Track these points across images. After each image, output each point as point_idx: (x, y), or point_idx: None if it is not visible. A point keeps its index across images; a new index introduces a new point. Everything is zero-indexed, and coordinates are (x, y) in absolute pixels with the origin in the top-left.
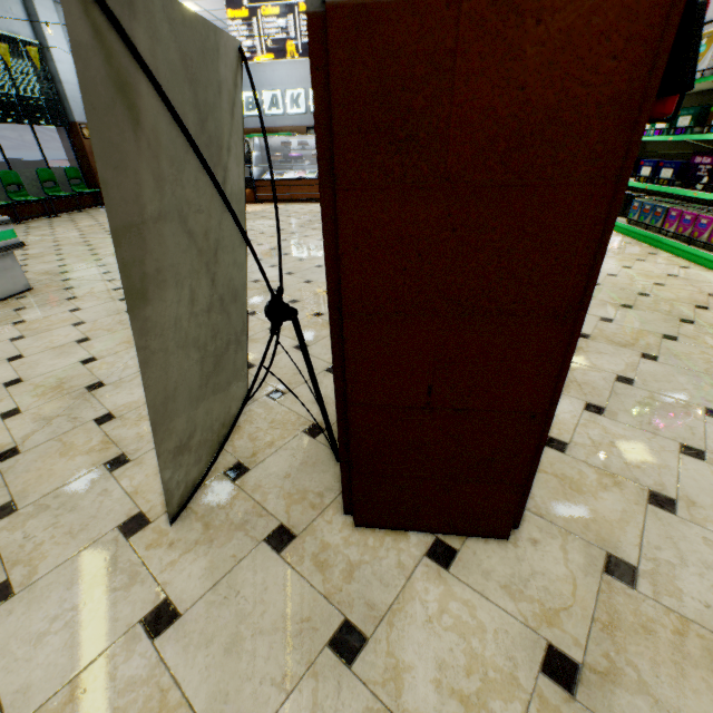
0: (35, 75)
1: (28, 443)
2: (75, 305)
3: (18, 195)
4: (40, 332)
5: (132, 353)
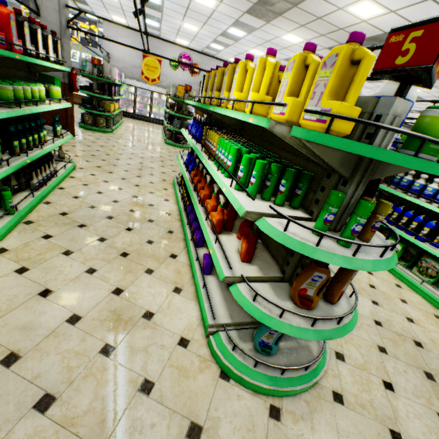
0: None
1: None
2: None
3: None
4: None
5: None
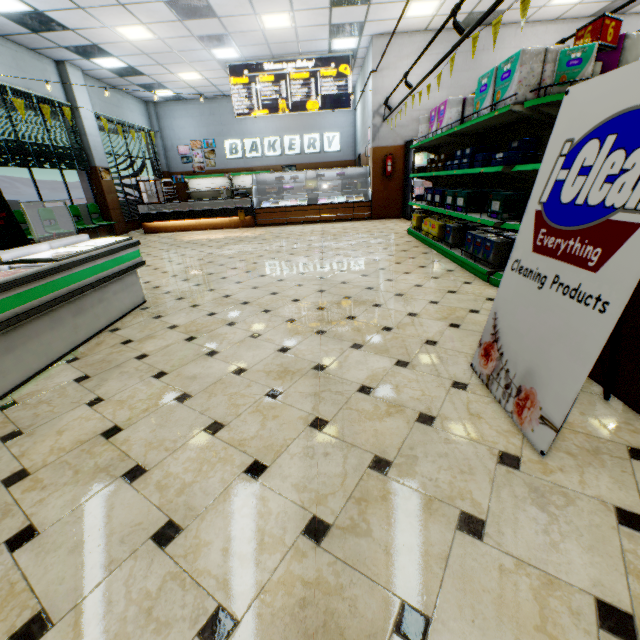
0: (66, 129)
1: (325, 414)
2: (206, 311)
3: (52, 228)
4: (205, 332)
5: (315, 341)
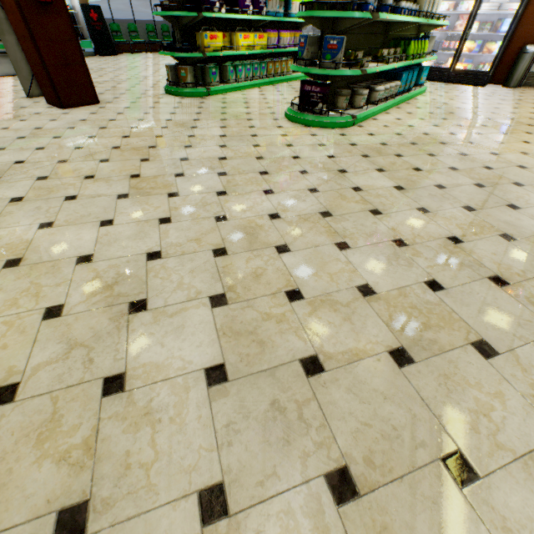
0: None
1: None
2: None
3: (135, 38)
4: None
5: None
